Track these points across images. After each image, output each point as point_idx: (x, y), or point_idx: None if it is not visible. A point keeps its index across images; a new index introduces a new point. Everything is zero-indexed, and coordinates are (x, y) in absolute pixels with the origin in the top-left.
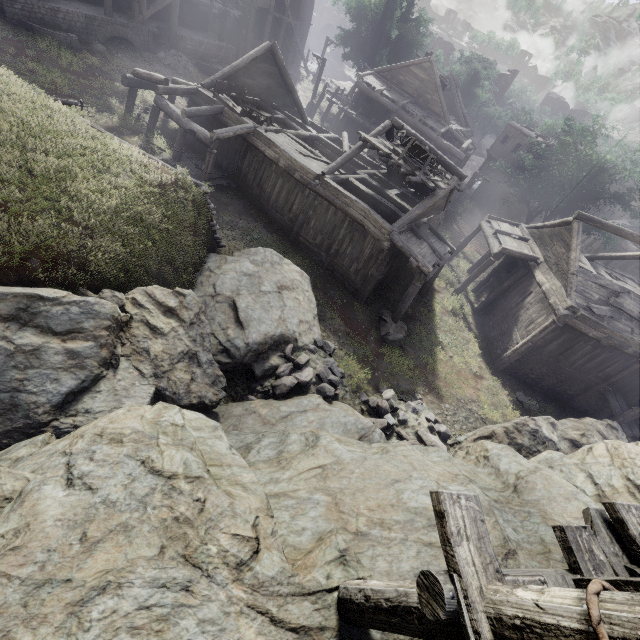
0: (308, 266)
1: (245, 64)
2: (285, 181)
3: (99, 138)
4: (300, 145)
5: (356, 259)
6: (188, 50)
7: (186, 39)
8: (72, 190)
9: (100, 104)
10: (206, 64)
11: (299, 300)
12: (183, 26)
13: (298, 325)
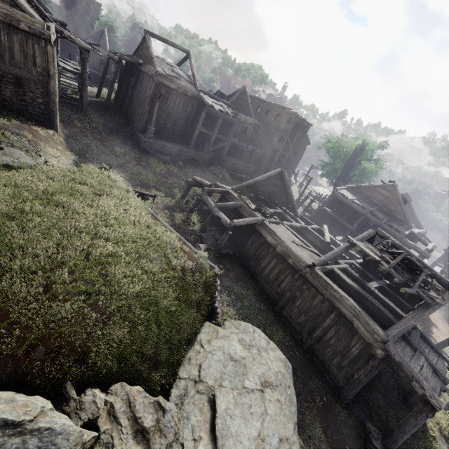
0: (288, 343)
1: (262, 179)
2: (279, 262)
3: (152, 226)
4: (293, 234)
5: (340, 353)
6: (227, 166)
7: (228, 161)
8: (110, 274)
9: (168, 192)
10: (236, 174)
11: (280, 402)
12: (228, 155)
13: (277, 447)
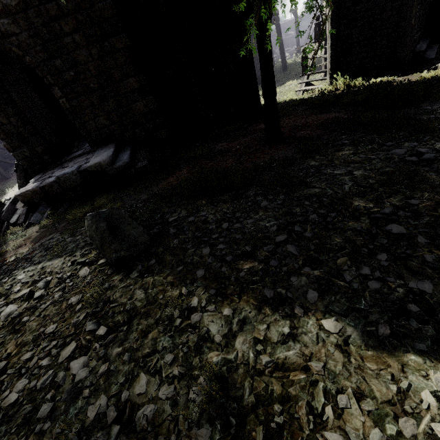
0: None
1: None
2: None
3: None
4: None
5: None
6: None
7: None
8: None
9: None
10: None
11: None
12: None
13: None
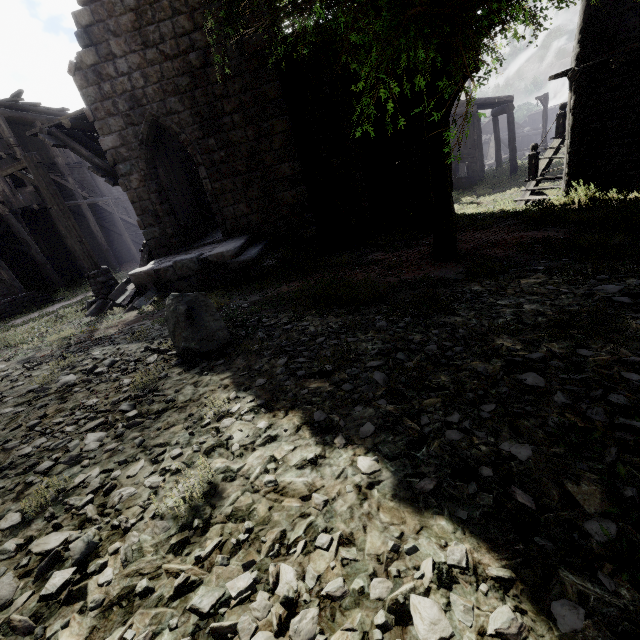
0: None
1: None
2: None
3: None
4: None
5: None
6: None
7: None
8: None
9: None
10: None
11: None
12: None
13: None
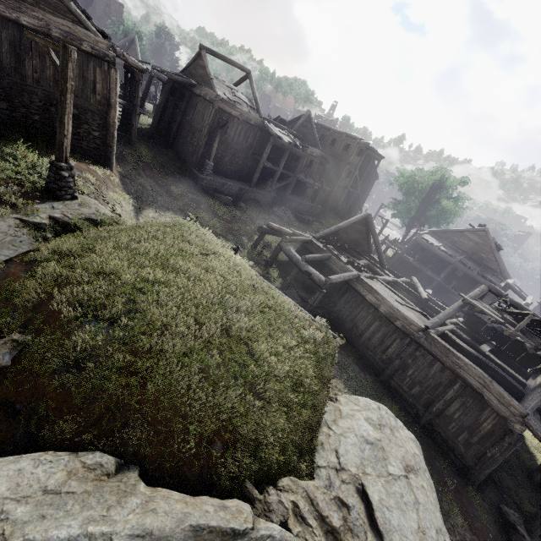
0: (404, 419)
1: (346, 225)
2: (382, 324)
3: (266, 290)
4: (391, 291)
5: (467, 428)
6: (292, 207)
7: (292, 201)
8: (257, 353)
9: (237, 241)
10: (301, 215)
11: (424, 488)
12: (290, 193)
13: (437, 540)
